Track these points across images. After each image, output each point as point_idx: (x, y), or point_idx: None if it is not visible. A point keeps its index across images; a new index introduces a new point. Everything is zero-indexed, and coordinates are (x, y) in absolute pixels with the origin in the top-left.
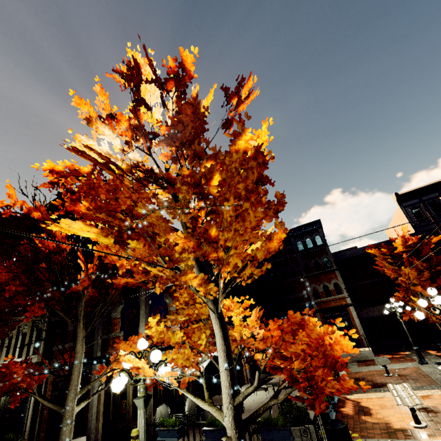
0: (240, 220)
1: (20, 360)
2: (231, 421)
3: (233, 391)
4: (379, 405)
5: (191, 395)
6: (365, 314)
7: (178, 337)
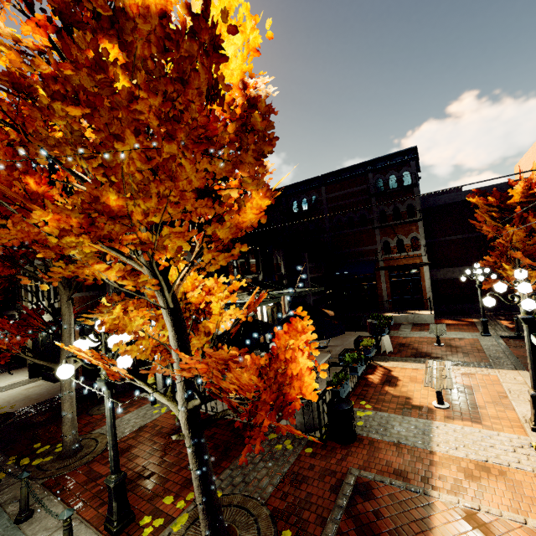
0: (164, 178)
1: (44, 303)
2: (184, 422)
3: (188, 395)
4: (410, 377)
5: (149, 389)
6: (441, 275)
7: (137, 325)
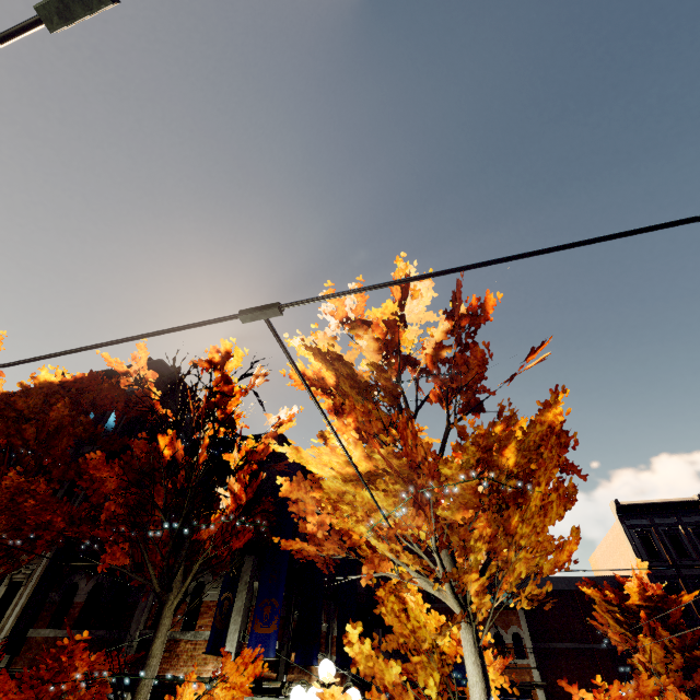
0: (542, 514)
1: None
2: None
3: None
4: None
5: None
6: None
7: (395, 674)
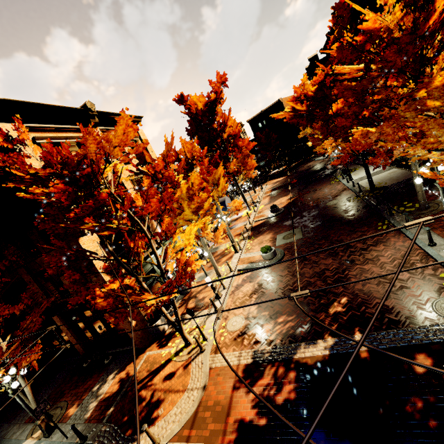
0: None
1: None
2: None
3: None
4: None
5: None
6: None
7: None
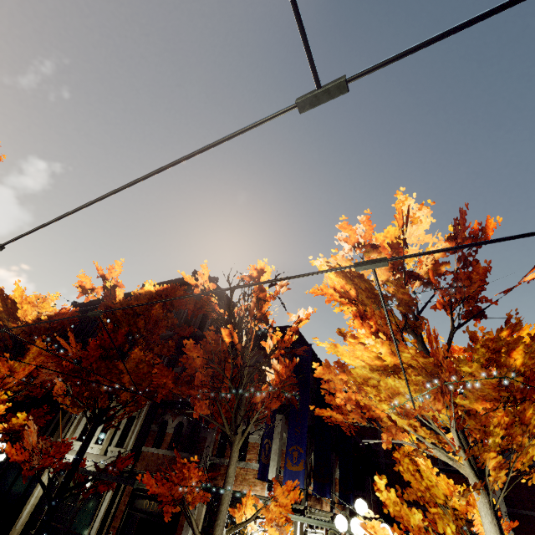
0: None
1: (98, 446)
2: None
3: None
4: None
5: None
6: None
7: (418, 519)
